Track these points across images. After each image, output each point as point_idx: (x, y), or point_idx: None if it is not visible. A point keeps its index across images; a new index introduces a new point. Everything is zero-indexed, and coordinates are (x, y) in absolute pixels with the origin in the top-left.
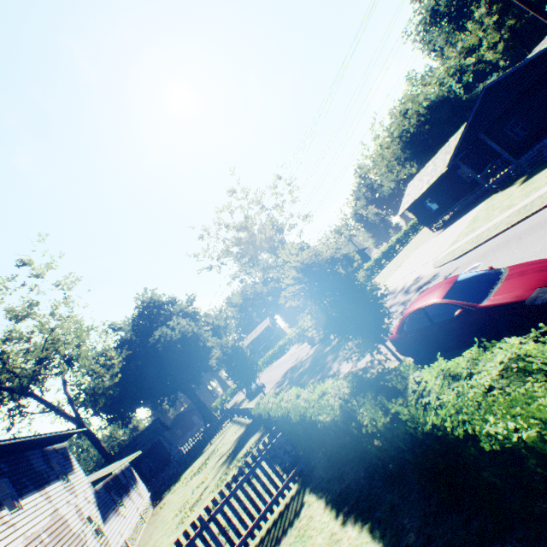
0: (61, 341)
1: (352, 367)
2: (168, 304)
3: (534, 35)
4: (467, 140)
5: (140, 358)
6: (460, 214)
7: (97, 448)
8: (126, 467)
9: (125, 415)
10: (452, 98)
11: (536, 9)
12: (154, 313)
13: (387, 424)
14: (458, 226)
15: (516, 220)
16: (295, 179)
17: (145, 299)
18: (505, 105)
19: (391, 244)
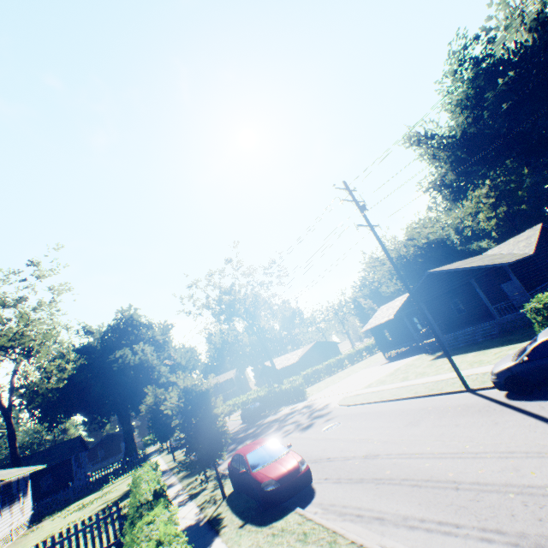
0: (29, 337)
1: (226, 467)
2: (144, 326)
3: (531, 219)
4: (412, 302)
5: (94, 370)
6: (406, 353)
7: (10, 445)
8: (23, 477)
9: (55, 419)
10: (449, 244)
11: (399, 275)
12: (128, 330)
13: None
14: (388, 369)
15: (384, 398)
16: (285, 268)
17: (126, 314)
18: (440, 291)
19: (361, 348)
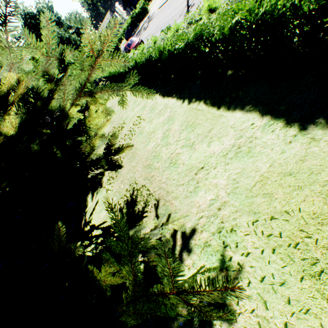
0: None
1: None
2: (39, 15)
3: None
4: None
5: None
6: None
7: None
8: None
9: None
10: None
11: None
12: (33, 24)
13: (111, 73)
14: None
15: None
16: None
17: (21, 13)
18: None
19: None
